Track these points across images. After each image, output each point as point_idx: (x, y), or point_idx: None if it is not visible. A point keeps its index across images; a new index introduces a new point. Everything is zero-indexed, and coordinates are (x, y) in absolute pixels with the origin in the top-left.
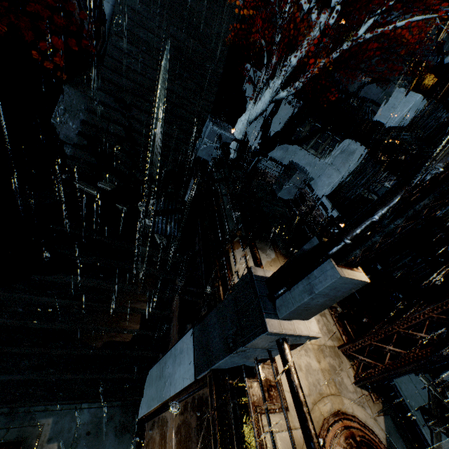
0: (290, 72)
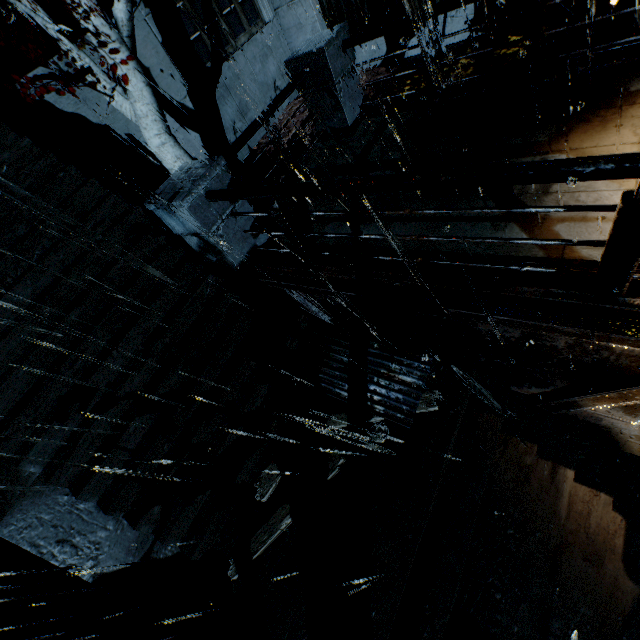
0: None
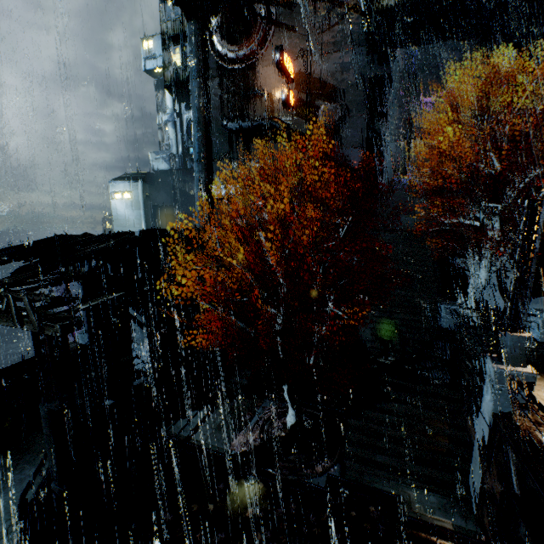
0: (492, 253)
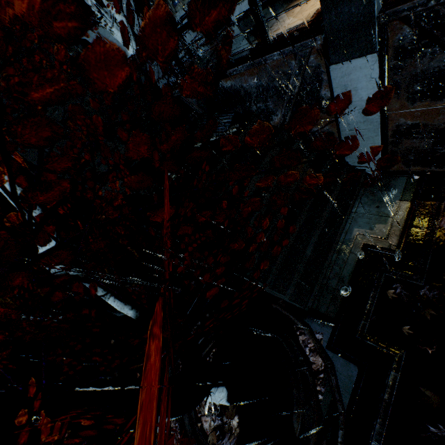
0: None
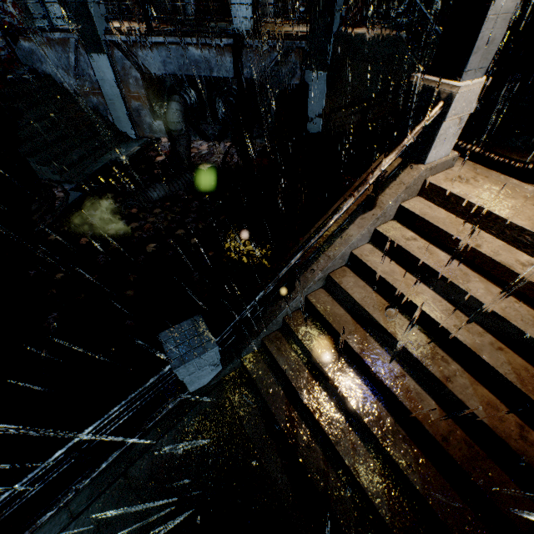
0: None
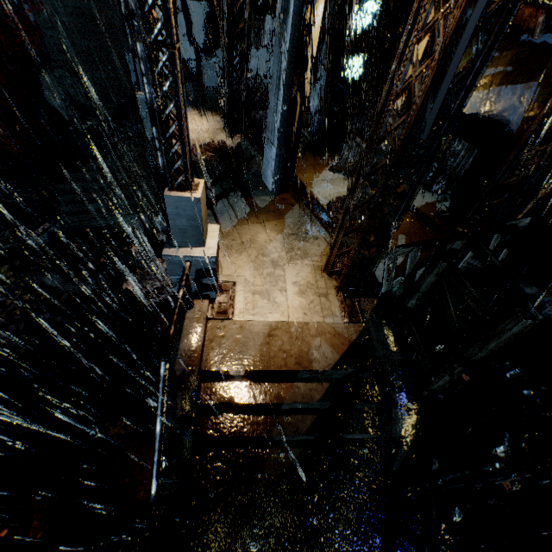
0: None
